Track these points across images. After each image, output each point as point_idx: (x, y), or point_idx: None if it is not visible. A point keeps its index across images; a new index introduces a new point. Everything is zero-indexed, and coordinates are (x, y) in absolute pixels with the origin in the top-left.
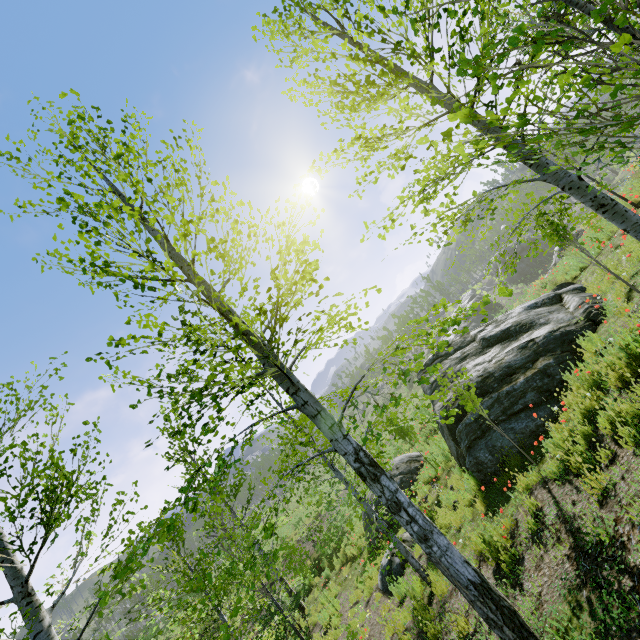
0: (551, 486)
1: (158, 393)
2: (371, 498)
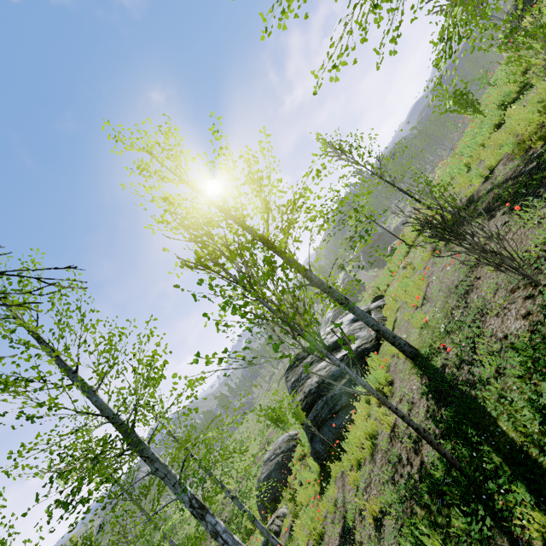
0: (344, 475)
1: (49, 480)
2: (260, 478)
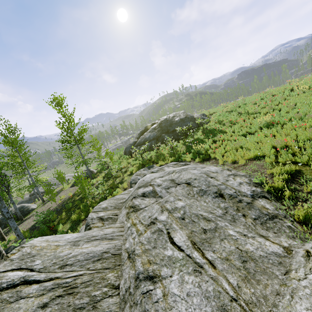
0: None
1: None
2: (20, 201)
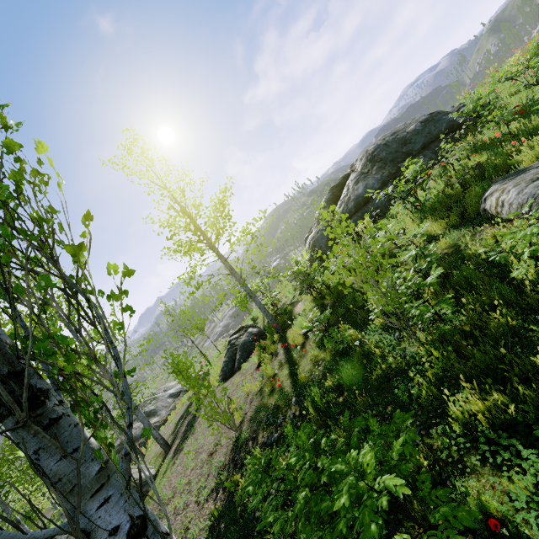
0: None
1: None
2: None
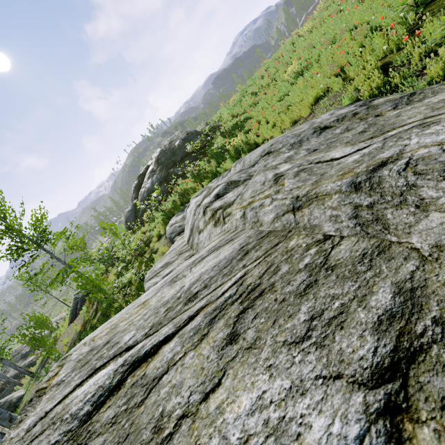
0: None
1: None
2: None
